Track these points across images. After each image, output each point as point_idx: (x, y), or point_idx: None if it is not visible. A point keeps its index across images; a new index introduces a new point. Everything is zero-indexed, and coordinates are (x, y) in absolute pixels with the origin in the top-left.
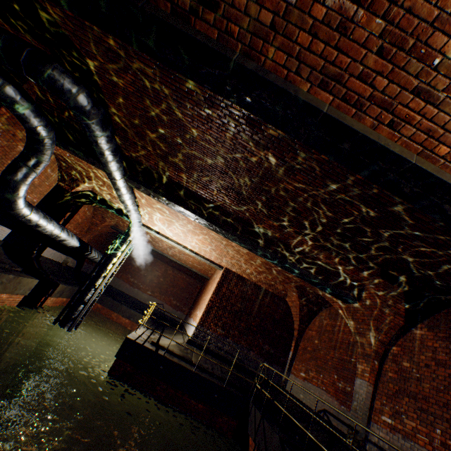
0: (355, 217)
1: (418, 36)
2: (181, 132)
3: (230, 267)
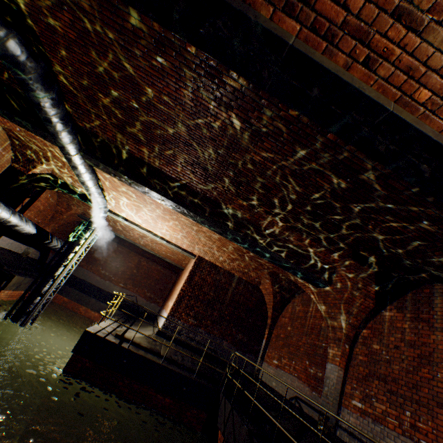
0: (327, 191)
1: None
2: (136, 93)
3: (203, 255)
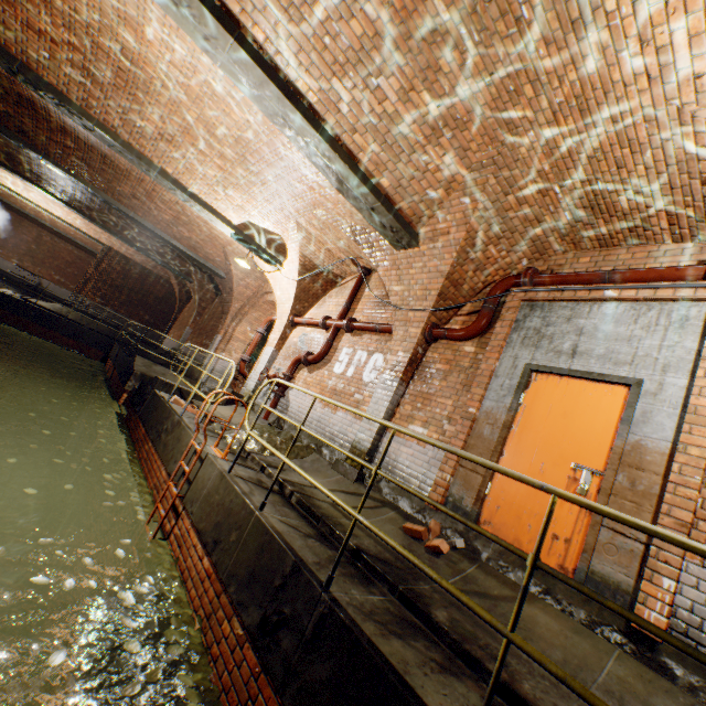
0: None
1: (109, 181)
2: None
3: (113, 246)
